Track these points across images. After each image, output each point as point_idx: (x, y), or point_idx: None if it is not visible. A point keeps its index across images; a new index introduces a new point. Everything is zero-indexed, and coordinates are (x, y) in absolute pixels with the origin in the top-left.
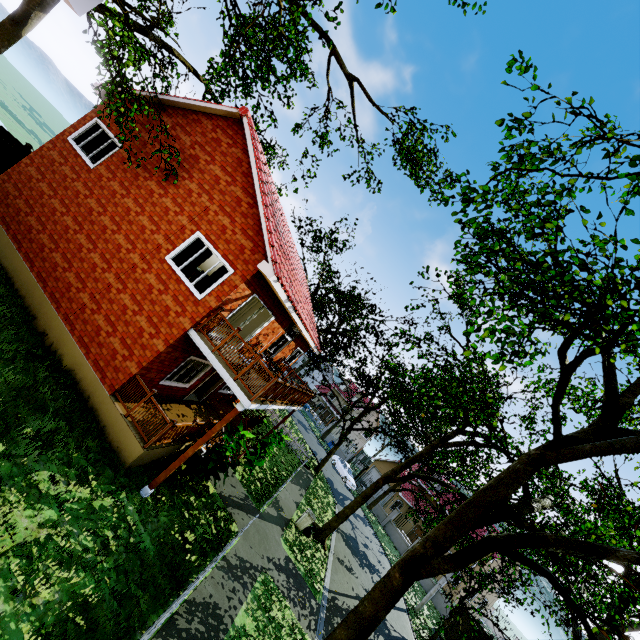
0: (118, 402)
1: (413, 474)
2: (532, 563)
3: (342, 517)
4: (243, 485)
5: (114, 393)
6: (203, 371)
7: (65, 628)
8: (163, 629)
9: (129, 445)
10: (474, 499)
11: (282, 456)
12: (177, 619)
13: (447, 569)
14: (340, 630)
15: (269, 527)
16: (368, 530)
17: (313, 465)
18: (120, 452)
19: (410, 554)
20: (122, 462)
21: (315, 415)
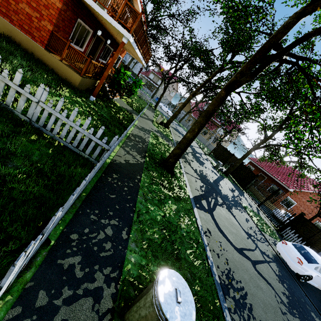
0: (51, 53)
1: (206, 88)
2: (290, 61)
3: (175, 116)
4: (129, 106)
5: (46, 48)
6: (87, 38)
7: (94, 132)
8: (127, 138)
9: (72, 76)
10: (263, 46)
11: (139, 100)
12: (130, 137)
13: (248, 80)
14: (199, 119)
15: (146, 121)
16: (181, 128)
17: (153, 106)
18: (69, 81)
19: (229, 83)
20: (73, 86)
21: (145, 88)
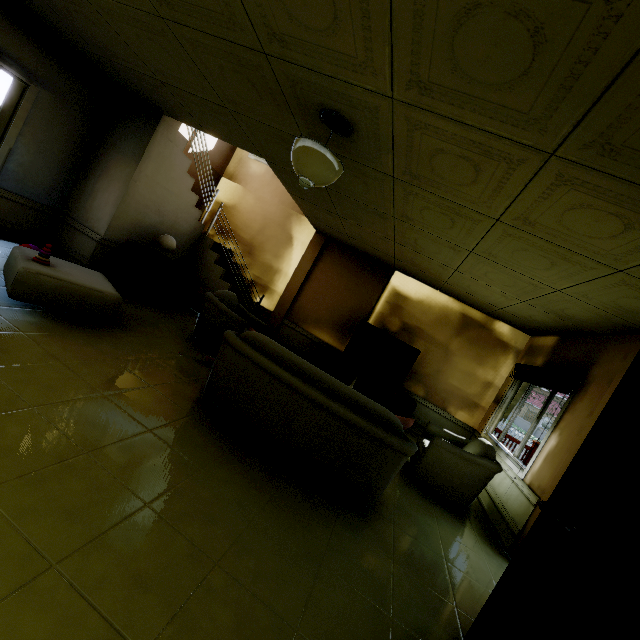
0: None
1: None
2: None
3: (510, 408)
4: None
5: None
6: None
7: None
8: None
9: None
10: None
11: None
12: None
13: None
14: None
15: None
16: None
17: None
18: None
19: None
20: None
21: None
